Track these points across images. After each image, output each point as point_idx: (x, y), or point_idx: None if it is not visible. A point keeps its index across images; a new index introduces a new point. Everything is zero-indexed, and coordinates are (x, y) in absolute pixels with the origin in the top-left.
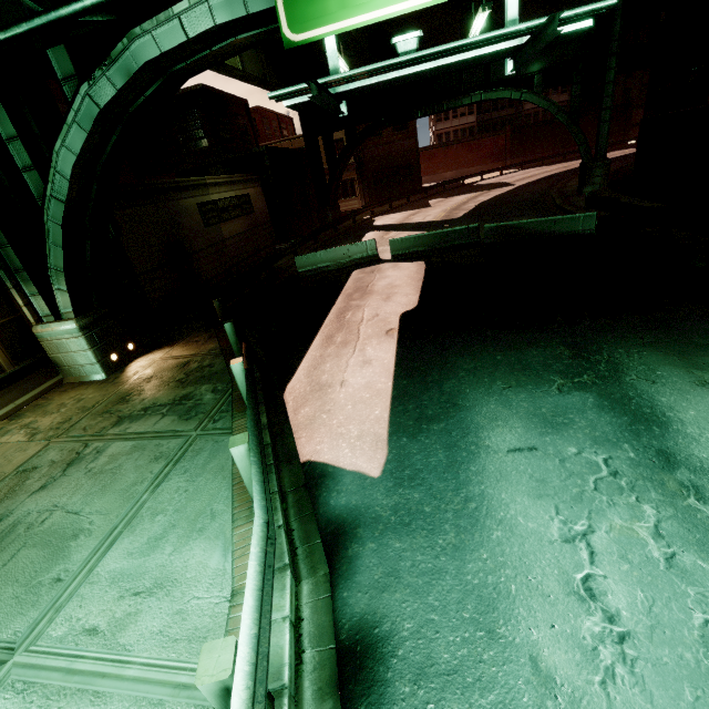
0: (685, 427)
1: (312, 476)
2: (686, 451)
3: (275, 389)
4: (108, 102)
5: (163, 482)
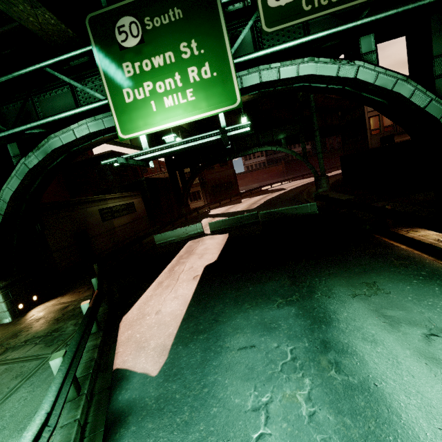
0: (339, 323)
1: (115, 380)
2: (336, 339)
3: (116, 320)
4: (34, 166)
5: (13, 394)
